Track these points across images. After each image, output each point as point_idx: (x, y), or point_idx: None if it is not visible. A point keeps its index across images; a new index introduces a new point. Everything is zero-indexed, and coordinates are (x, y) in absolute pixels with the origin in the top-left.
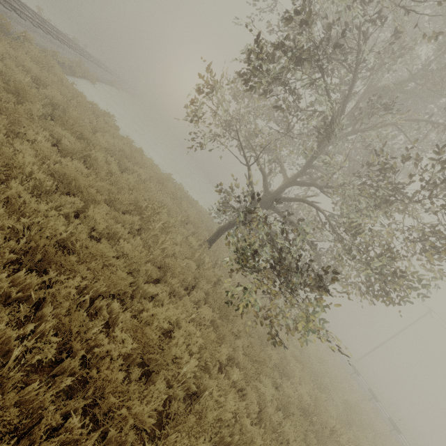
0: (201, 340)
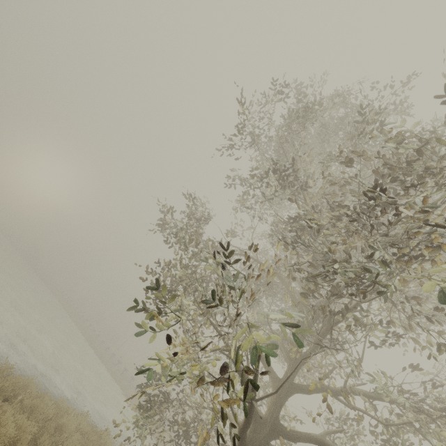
0: None
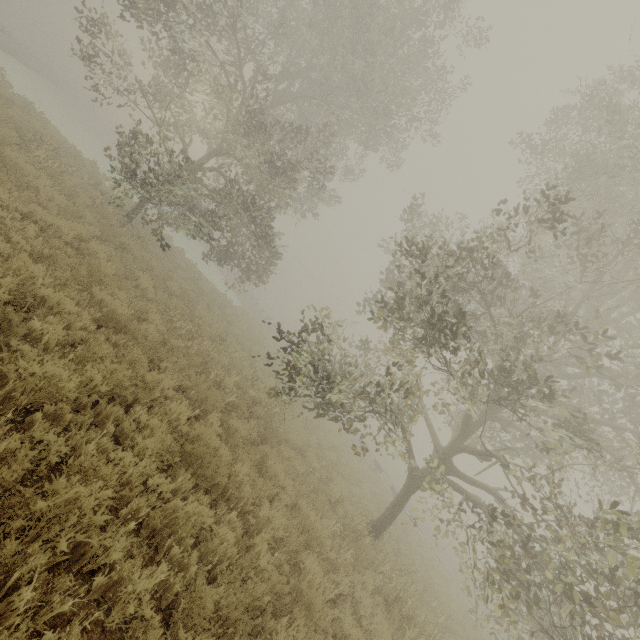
0: (64, 201)
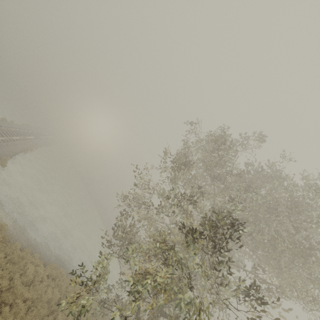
0: None
